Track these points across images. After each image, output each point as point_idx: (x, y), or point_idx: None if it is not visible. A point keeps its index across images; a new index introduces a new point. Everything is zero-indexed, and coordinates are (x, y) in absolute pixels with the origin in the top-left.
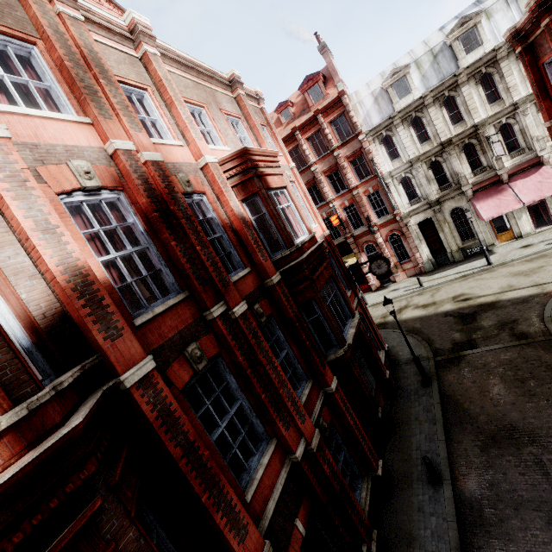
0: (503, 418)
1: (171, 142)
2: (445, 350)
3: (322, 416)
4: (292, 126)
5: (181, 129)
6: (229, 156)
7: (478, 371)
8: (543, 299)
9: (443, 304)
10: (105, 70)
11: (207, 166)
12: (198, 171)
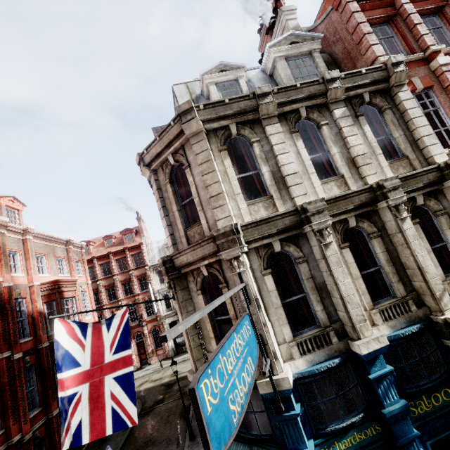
0: (149, 437)
1: (20, 275)
2: (148, 407)
3: (39, 430)
4: (111, 249)
5: (28, 269)
6: (47, 282)
7: (155, 415)
8: None
9: (165, 378)
10: (6, 250)
11: (33, 286)
12: (27, 287)
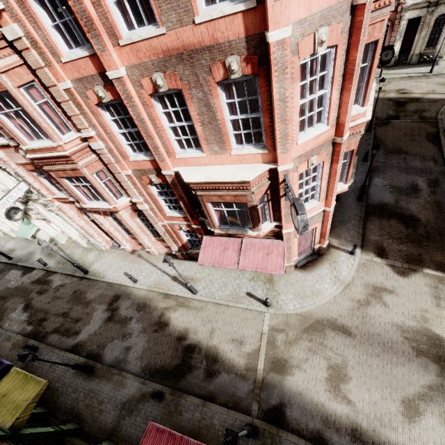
0: (398, 146)
1: None
2: (382, 118)
3: None
4: None
5: None
6: None
7: (395, 129)
8: (444, 102)
9: (390, 93)
10: None
11: None
12: None
